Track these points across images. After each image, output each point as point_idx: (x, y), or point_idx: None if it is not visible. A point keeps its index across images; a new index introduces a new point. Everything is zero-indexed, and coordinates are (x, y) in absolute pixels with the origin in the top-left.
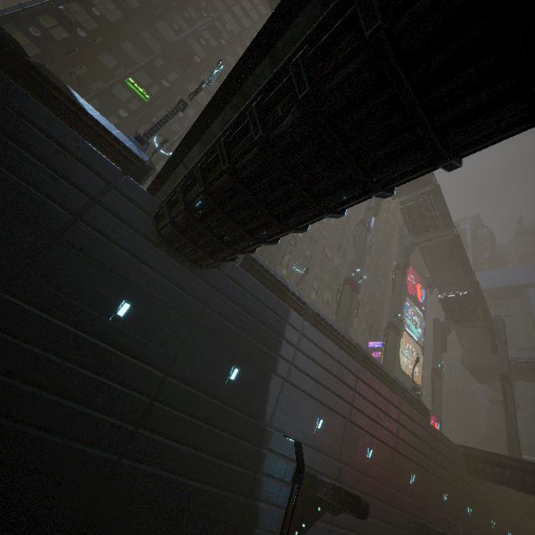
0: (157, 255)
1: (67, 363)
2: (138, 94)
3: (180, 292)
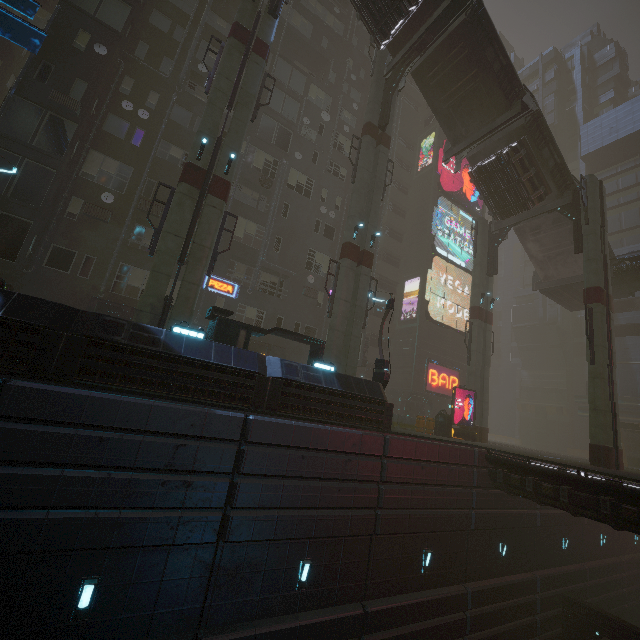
0: None
1: None
2: None
3: None
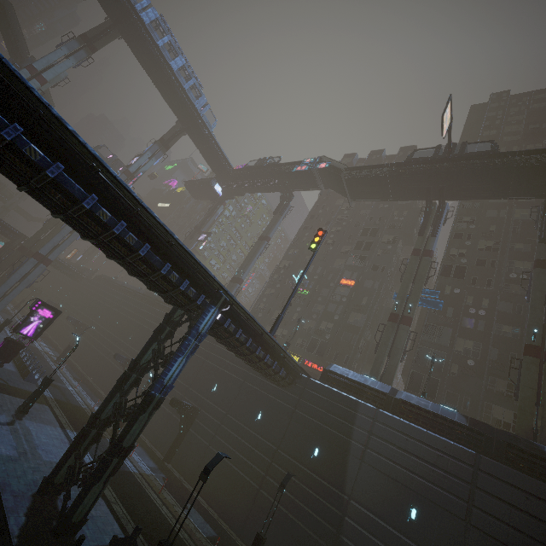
0: (270, 386)
1: (242, 440)
2: (304, 294)
3: (281, 402)
